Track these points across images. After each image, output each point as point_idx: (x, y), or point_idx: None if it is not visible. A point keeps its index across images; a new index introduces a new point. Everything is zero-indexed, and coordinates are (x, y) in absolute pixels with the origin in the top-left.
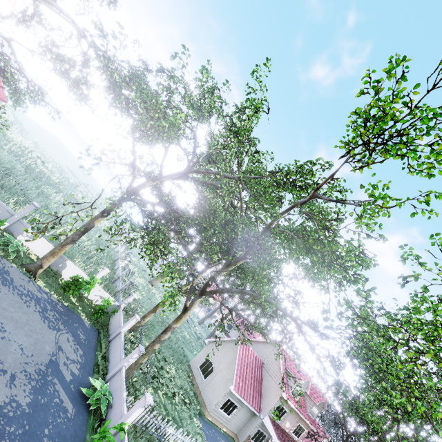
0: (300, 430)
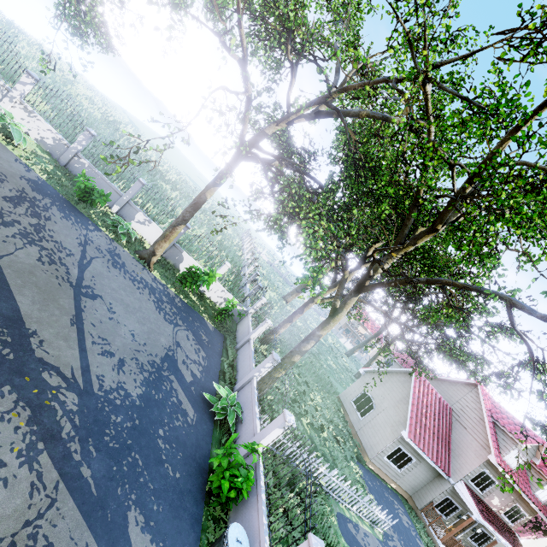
0: (516, 513)
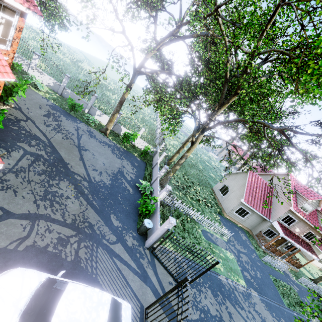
0: (311, 236)
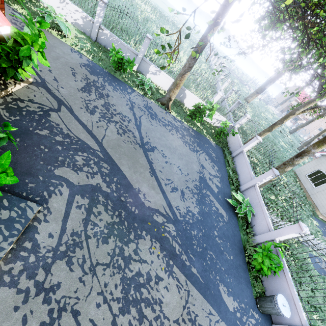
0: None
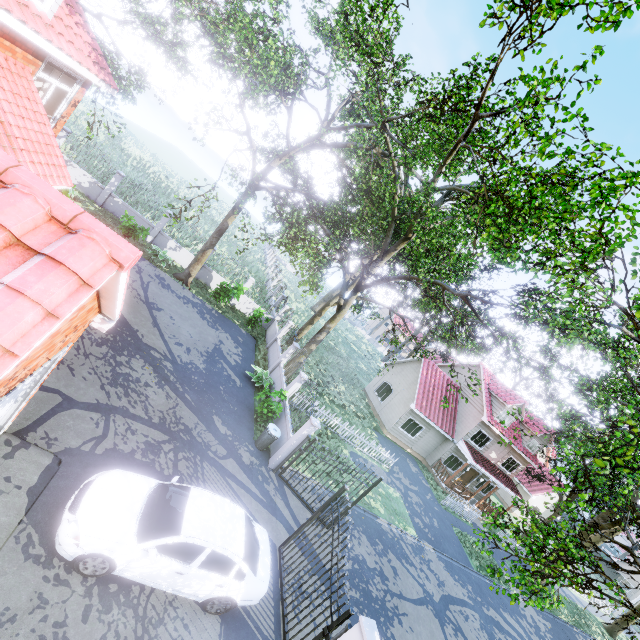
0: (512, 464)
